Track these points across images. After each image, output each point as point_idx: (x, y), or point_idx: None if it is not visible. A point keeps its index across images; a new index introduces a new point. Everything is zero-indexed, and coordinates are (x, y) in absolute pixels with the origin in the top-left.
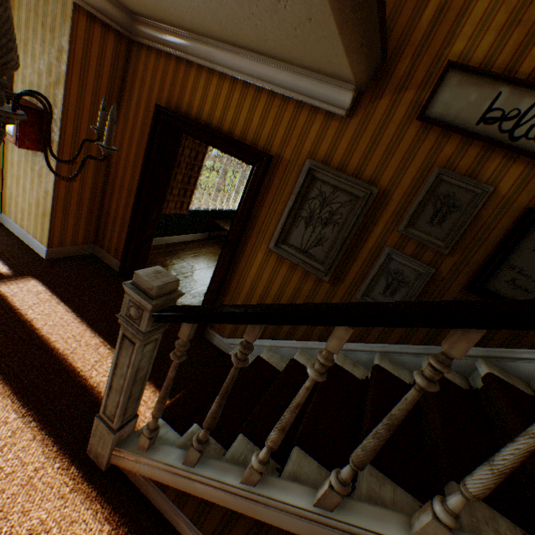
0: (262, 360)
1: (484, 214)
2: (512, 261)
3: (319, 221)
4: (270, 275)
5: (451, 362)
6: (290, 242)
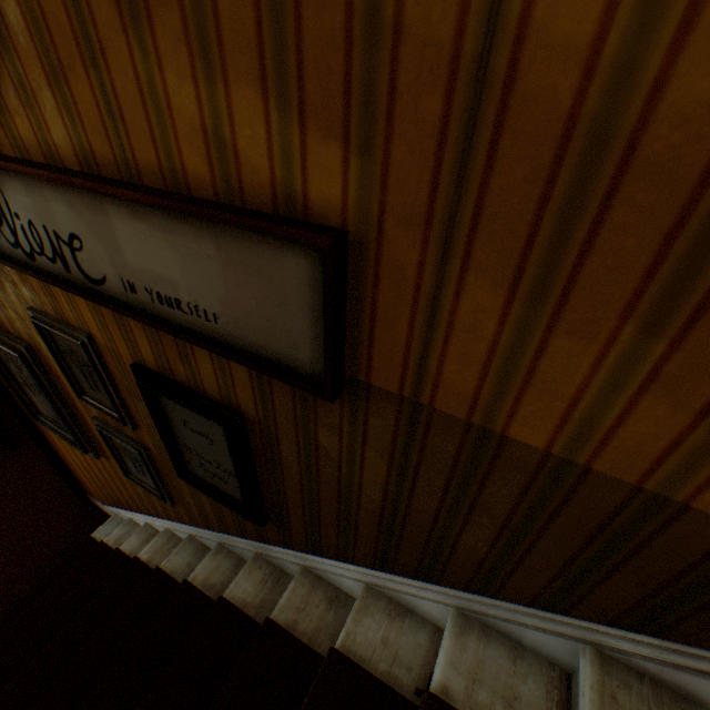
0: (104, 547)
1: (117, 373)
2: (183, 440)
3: (35, 387)
4: (70, 446)
5: (241, 552)
6: (44, 411)
